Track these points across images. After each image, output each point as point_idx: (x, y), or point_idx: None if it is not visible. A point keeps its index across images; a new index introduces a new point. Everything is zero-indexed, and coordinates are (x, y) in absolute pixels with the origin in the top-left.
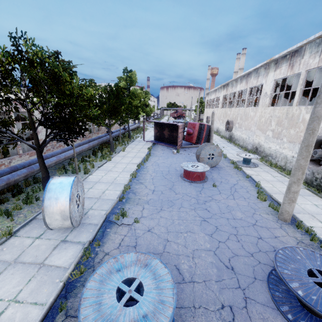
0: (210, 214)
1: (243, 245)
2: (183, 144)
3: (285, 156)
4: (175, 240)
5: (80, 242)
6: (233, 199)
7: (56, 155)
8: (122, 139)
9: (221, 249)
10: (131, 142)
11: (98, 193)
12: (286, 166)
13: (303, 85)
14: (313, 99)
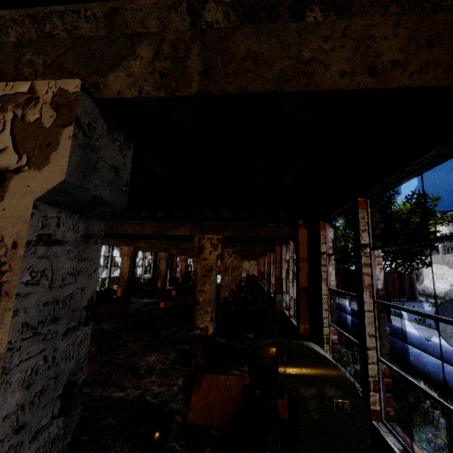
0: None
1: None
2: None
3: None
4: None
5: None
6: None
7: None
8: None
9: None
10: None
11: (428, 334)
12: None
13: None
14: None
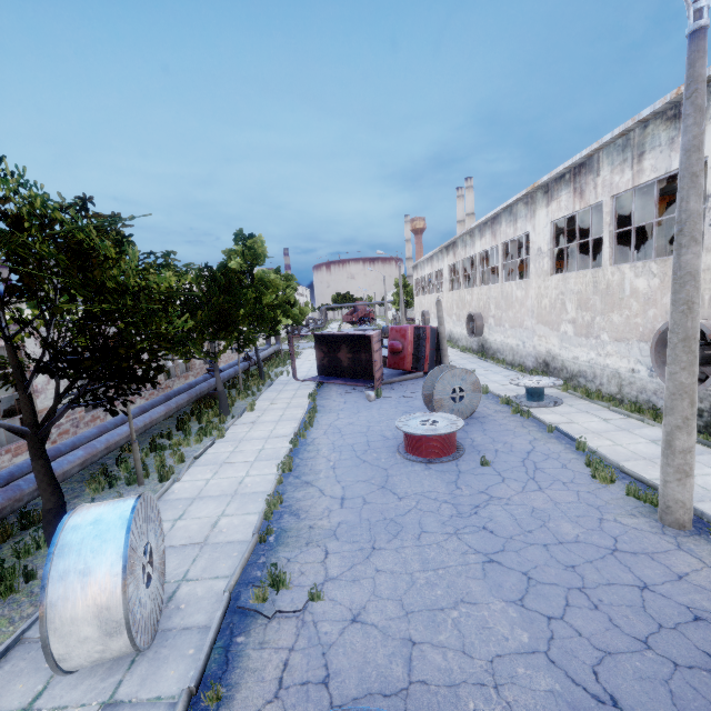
0: (498, 540)
1: (613, 616)
2: (385, 376)
3: (615, 372)
4: (433, 637)
5: (161, 700)
6: (538, 490)
7: (84, 443)
8: (245, 382)
9: (561, 643)
10: (267, 387)
11: (201, 529)
12: (623, 394)
13: (614, 225)
14: (624, 253)
